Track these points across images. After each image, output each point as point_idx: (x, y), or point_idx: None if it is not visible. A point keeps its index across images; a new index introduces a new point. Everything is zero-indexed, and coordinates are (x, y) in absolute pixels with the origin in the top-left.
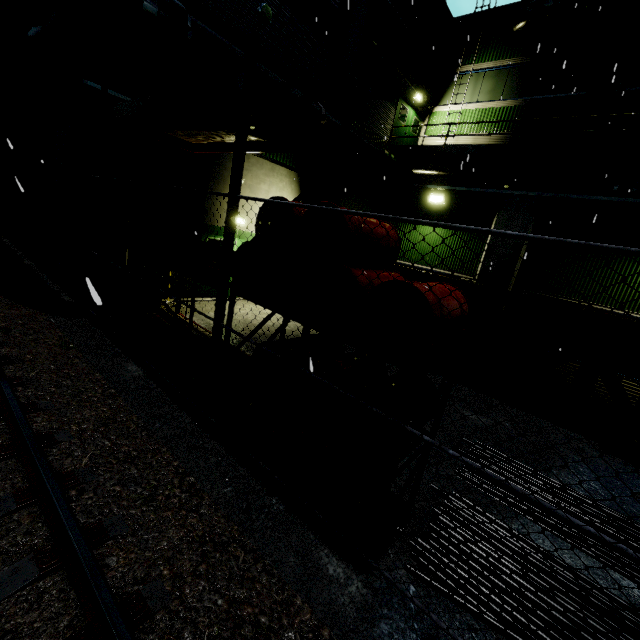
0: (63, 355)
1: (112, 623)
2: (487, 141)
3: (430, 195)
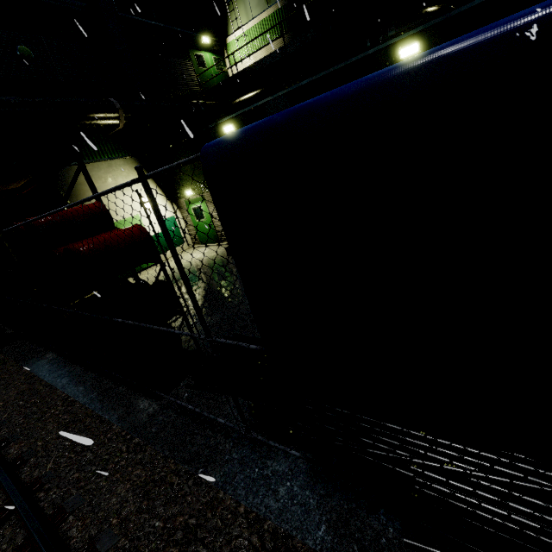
0: (2, 368)
1: None
2: (276, 48)
3: (224, 128)
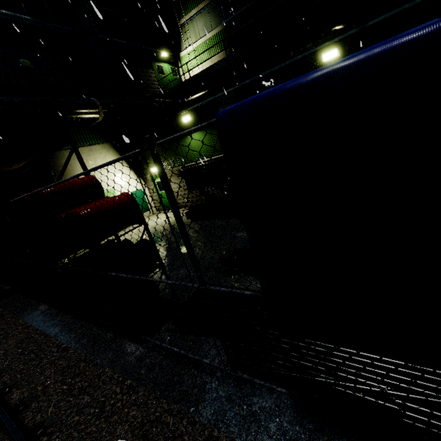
0: (1, 320)
1: (1, 415)
2: (218, 59)
3: (182, 118)
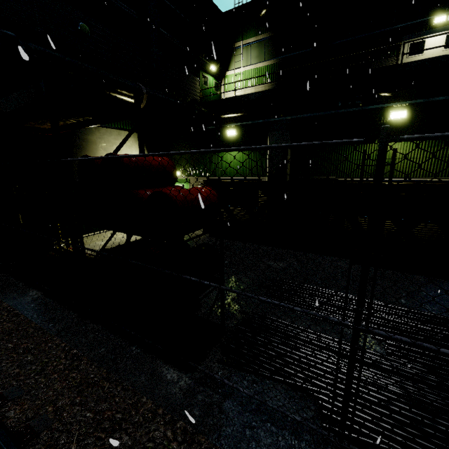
0: None
1: (3, 444)
2: (263, 89)
3: (227, 131)
